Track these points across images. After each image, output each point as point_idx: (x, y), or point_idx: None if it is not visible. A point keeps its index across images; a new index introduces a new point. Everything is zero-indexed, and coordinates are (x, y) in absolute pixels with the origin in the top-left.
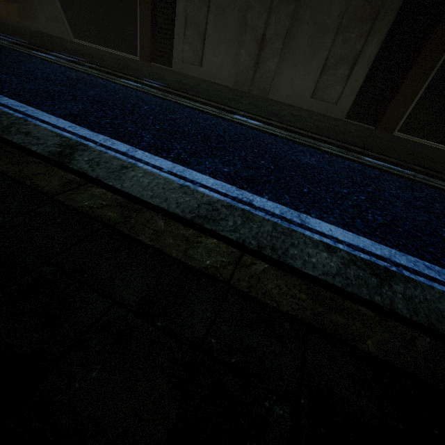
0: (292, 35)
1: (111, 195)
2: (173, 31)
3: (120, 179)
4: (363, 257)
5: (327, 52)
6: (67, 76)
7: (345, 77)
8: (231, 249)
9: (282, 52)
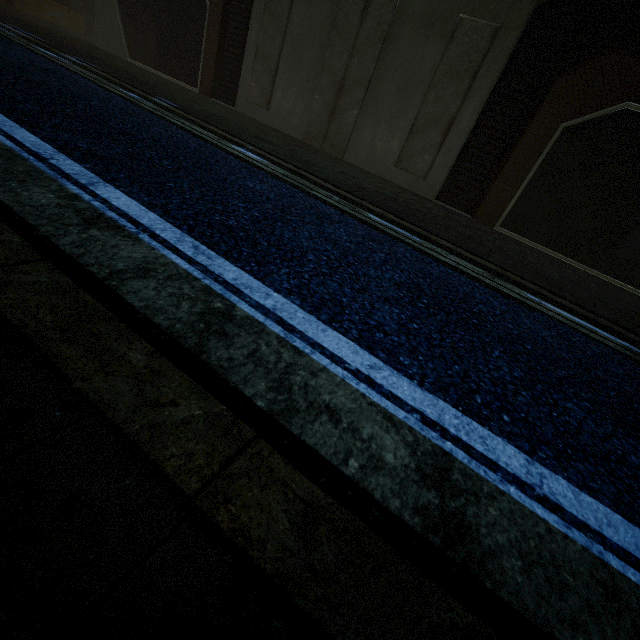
0: (377, 85)
1: None
2: (241, 63)
3: None
4: (108, 215)
5: (416, 110)
6: (36, 64)
7: (436, 145)
8: None
9: (364, 104)
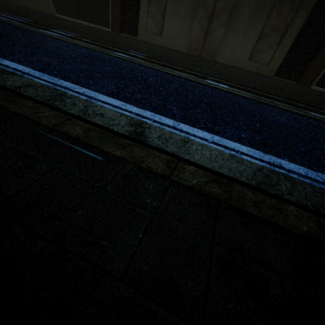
0: (236, 10)
1: (202, 171)
2: (139, 7)
3: (189, 152)
4: None
5: (263, 23)
6: (80, 53)
7: (276, 43)
8: (308, 214)
9: (227, 24)
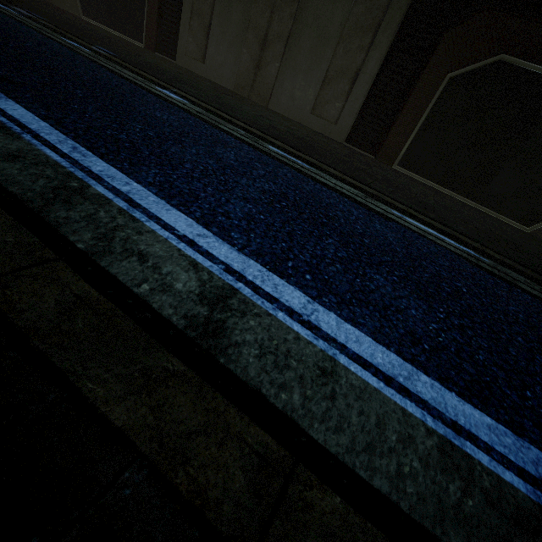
0: (295, 39)
1: None
2: (179, 20)
3: None
4: None
5: (328, 63)
6: None
7: (345, 93)
8: None
9: (284, 57)
